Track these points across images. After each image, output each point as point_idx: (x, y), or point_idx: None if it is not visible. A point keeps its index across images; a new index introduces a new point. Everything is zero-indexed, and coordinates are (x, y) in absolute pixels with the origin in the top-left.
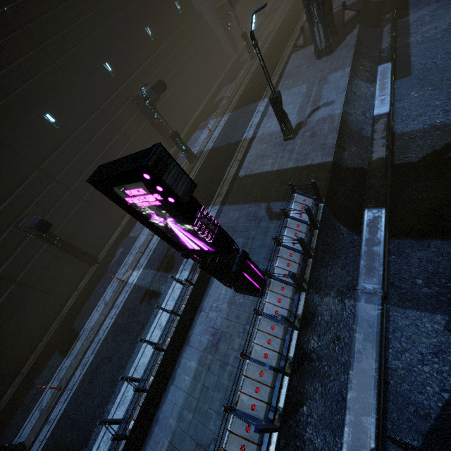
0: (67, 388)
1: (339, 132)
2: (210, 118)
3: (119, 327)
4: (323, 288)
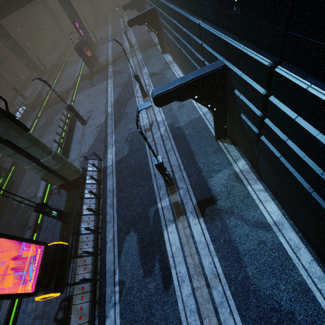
0: None
1: (37, 96)
2: (2, 102)
3: None
4: (28, 120)
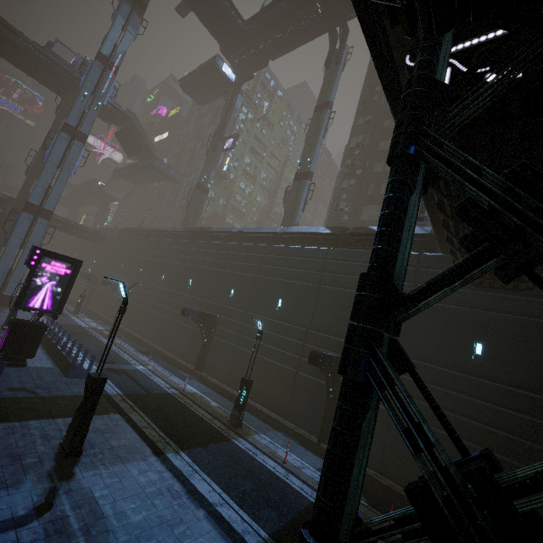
0: (116, 346)
1: None
2: None
3: (113, 355)
4: None
